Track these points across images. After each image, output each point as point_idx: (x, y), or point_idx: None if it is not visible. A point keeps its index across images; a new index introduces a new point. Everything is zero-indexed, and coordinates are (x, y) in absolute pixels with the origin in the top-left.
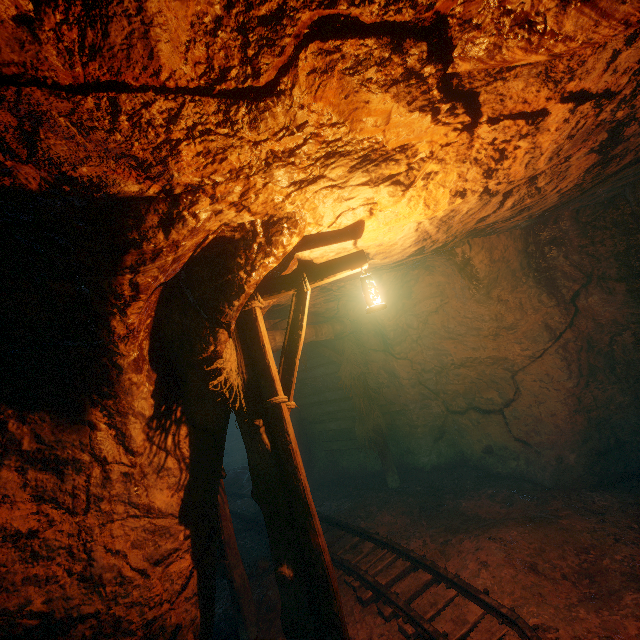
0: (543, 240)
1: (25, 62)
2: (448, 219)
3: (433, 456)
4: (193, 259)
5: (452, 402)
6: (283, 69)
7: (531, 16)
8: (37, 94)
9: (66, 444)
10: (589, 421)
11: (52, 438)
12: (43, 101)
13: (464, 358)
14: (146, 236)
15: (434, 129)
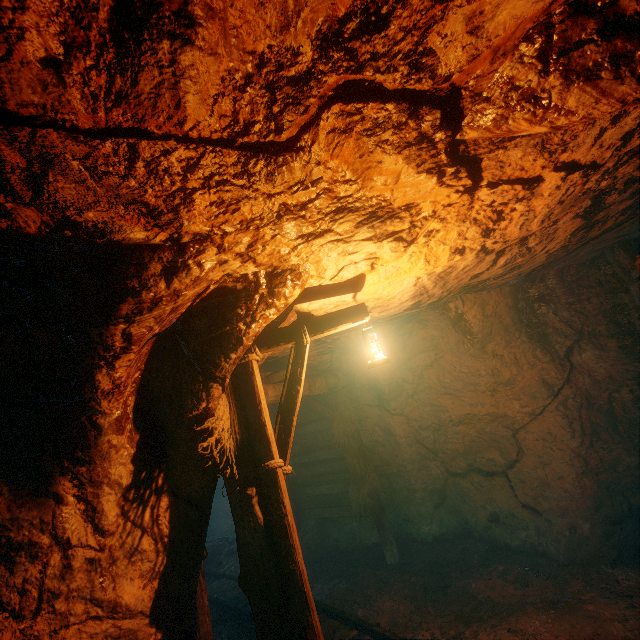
0: (532, 297)
1: (45, 104)
2: (445, 275)
3: (434, 525)
4: (191, 309)
5: (452, 463)
6: (305, 127)
7: (537, 92)
8: (53, 136)
9: (23, 523)
10: (598, 485)
11: (7, 515)
12: (58, 143)
13: (462, 414)
14: (146, 284)
15: (438, 190)
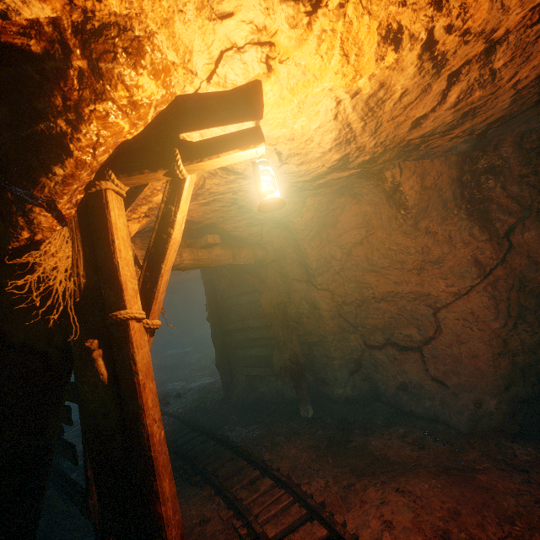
0: (480, 169)
1: None
2: (376, 105)
3: (348, 388)
4: None
5: (370, 336)
6: None
7: None
8: None
9: None
10: (514, 365)
11: None
12: None
13: (385, 292)
14: None
15: None
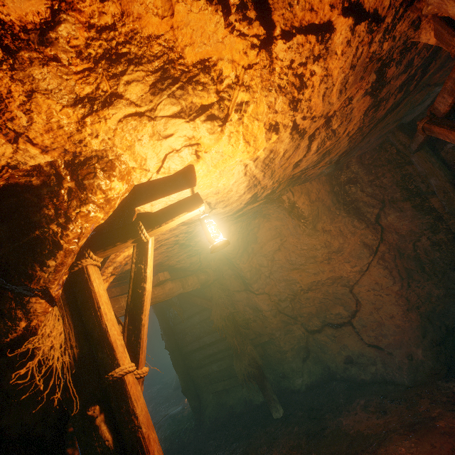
0: (343, 181)
1: None
2: (270, 162)
3: (305, 376)
4: None
5: (309, 323)
6: None
7: None
8: None
9: None
10: (421, 316)
11: None
12: None
13: (309, 283)
14: None
15: (231, 41)
